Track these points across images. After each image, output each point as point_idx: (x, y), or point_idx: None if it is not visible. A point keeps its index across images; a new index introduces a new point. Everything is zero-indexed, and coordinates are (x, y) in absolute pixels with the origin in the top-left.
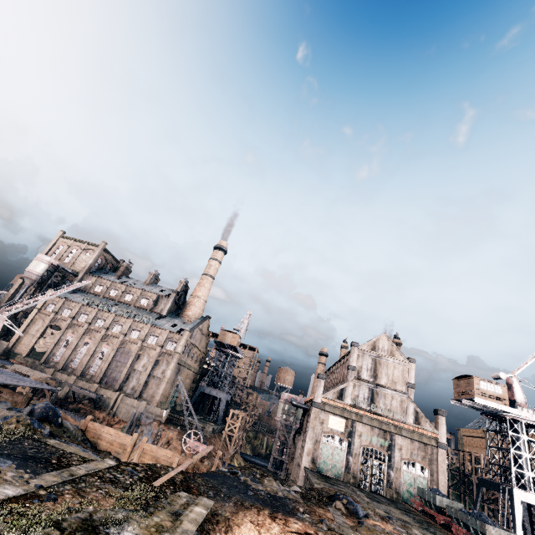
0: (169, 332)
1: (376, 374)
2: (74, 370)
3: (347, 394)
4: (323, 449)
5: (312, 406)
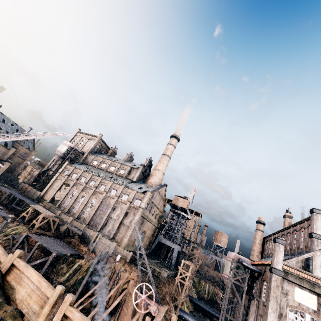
0: (136, 192)
1: None
2: (74, 214)
3: (315, 266)
4: None
5: (271, 272)
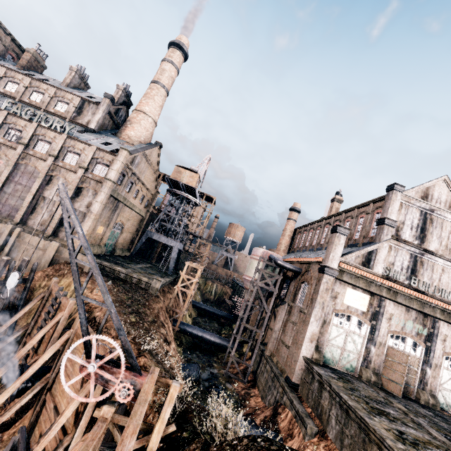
0: (96, 149)
1: (424, 234)
2: None
3: (378, 261)
4: (333, 333)
5: (322, 273)
